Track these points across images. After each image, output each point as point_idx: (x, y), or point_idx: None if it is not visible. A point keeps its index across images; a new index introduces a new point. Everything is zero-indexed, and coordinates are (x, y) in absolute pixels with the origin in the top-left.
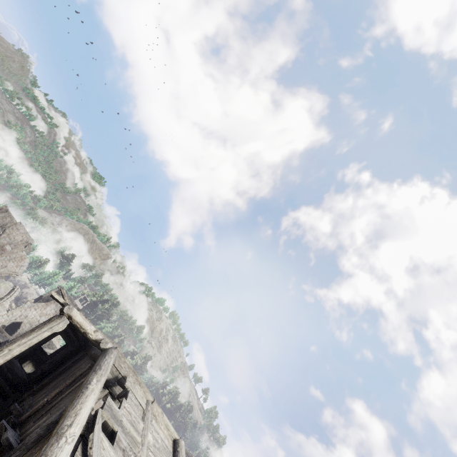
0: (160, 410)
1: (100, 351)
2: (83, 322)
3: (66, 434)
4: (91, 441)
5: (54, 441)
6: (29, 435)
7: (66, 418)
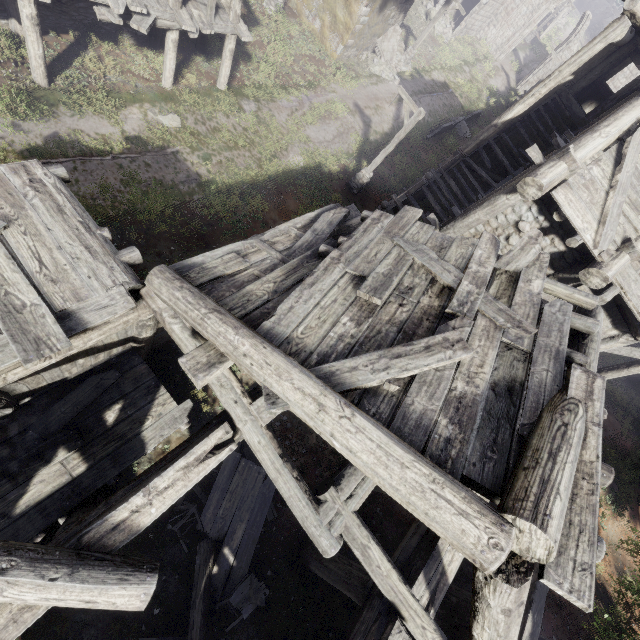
0: None
1: None
2: None
3: (600, 131)
4: (627, 143)
5: (588, 134)
6: (573, 140)
7: (603, 122)
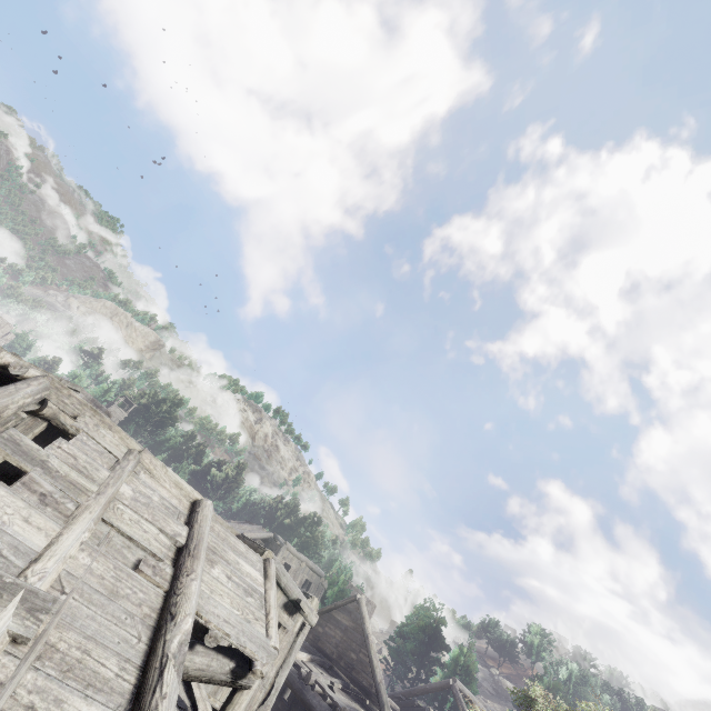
0: (159, 463)
1: None
2: None
3: None
4: None
5: None
6: None
7: None
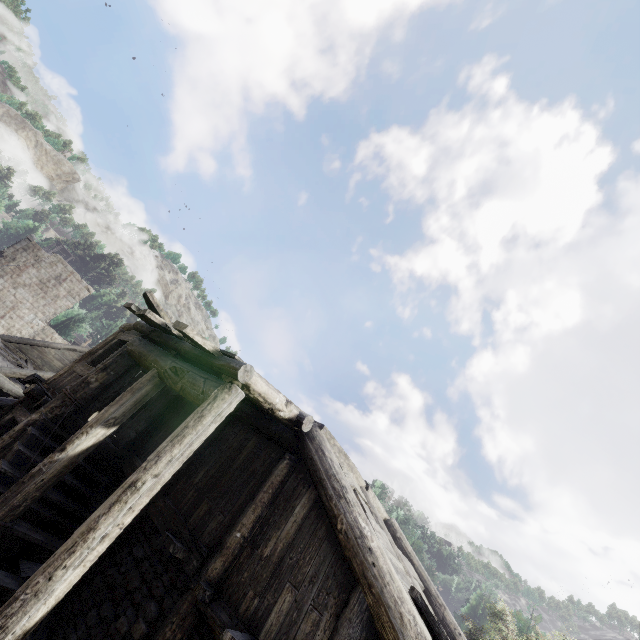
0: (372, 494)
1: (279, 425)
2: (268, 391)
3: None
4: None
5: None
6: None
7: None
